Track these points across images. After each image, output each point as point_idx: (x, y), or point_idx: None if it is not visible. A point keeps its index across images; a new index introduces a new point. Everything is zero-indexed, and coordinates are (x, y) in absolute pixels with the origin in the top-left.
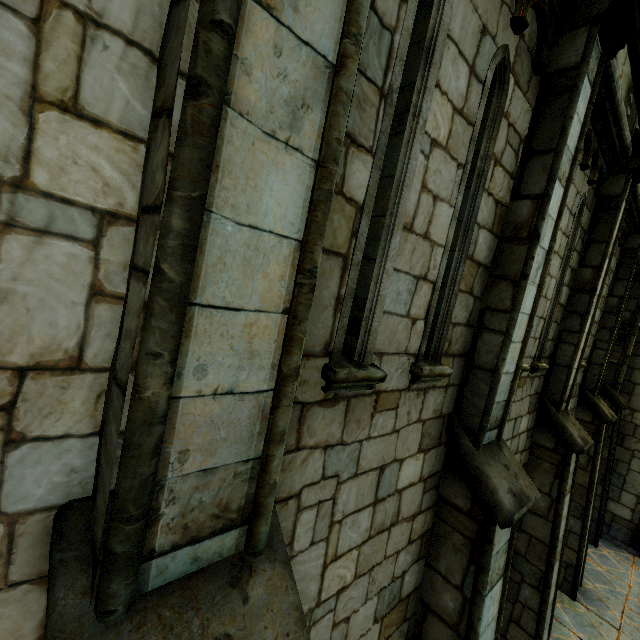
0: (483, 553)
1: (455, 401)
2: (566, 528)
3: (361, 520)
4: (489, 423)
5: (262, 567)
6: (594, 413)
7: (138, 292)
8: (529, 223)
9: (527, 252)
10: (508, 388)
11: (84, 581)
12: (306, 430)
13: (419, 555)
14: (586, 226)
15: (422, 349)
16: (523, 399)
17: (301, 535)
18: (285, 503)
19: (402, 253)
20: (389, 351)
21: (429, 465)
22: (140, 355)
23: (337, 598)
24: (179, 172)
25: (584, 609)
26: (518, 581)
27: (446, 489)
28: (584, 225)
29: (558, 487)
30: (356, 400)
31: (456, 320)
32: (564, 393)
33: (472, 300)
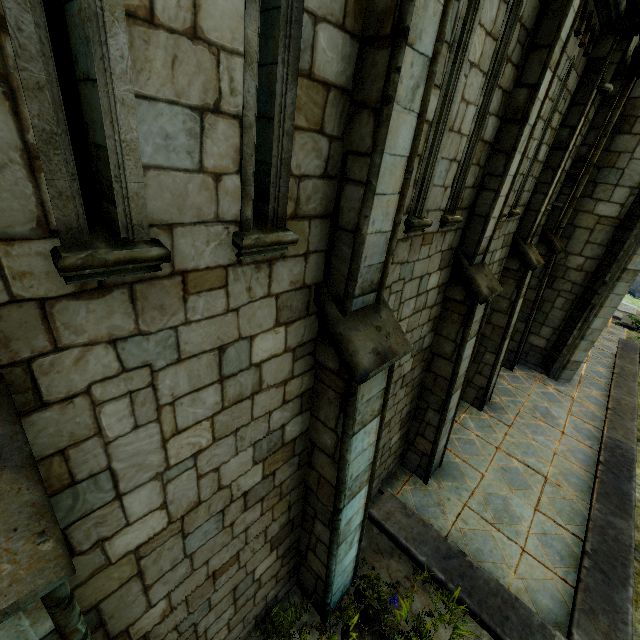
0: (347, 404)
1: (324, 269)
2: (469, 365)
3: (205, 397)
4: (360, 288)
5: None
6: (522, 261)
7: None
8: (393, 8)
9: (390, 60)
10: (385, 249)
11: None
12: (63, 328)
13: (301, 410)
14: (530, 22)
15: (246, 214)
16: (432, 256)
17: (113, 424)
18: (68, 402)
19: (147, 67)
20: (184, 221)
21: (297, 336)
22: None
23: (195, 459)
24: None
25: (487, 416)
26: (425, 408)
27: (321, 354)
28: (527, 20)
29: (462, 334)
30: (145, 285)
31: (302, 171)
32: (478, 246)
33: (325, 142)
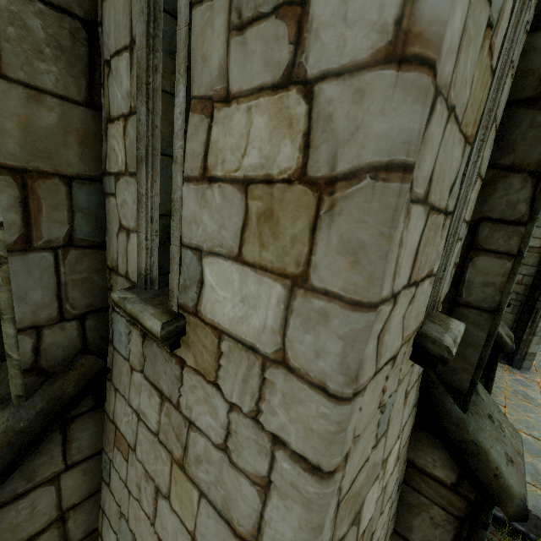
0: (492, 371)
1: None
2: None
3: None
4: None
5: (477, 386)
6: None
7: (500, 264)
8: None
9: None
10: None
11: (451, 399)
12: None
13: None
14: None
15: None
16: None
17: None
18: None
19: None
20: None
21: None
22: (503, 294)
23: None
24: (540, 206)
25: None
26: None
27: None
28: None
29: None
30: None
31: None
32: None
33: None
